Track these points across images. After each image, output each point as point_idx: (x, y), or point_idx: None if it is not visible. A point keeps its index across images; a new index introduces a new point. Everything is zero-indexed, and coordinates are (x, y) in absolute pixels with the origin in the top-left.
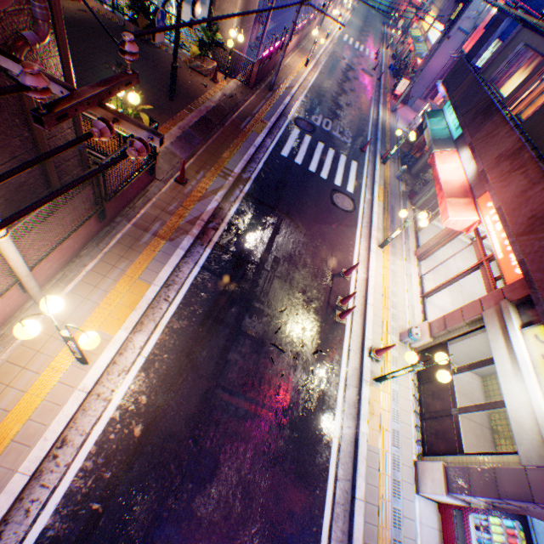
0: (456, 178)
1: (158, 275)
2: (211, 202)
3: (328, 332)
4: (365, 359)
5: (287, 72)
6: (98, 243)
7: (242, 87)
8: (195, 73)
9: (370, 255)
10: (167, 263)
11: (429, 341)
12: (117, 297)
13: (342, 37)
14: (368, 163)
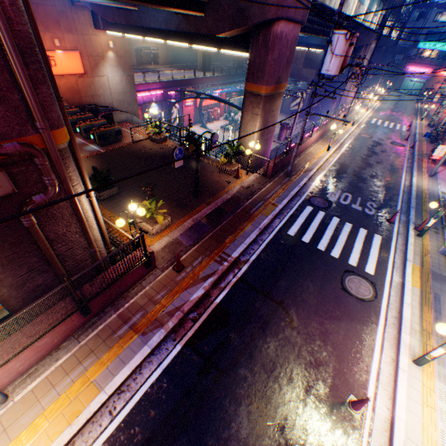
0: None
1: (113, 378)
2: (197, 290)
3: None
4: None
5: (308, 158)
6: (80, 334)
7: (260, 178)
8: (223, 173)
9: (397, 375)
10: (127, 363)
11: None
12: (64, 403)
13: (369, 121)
14: (397, 235)
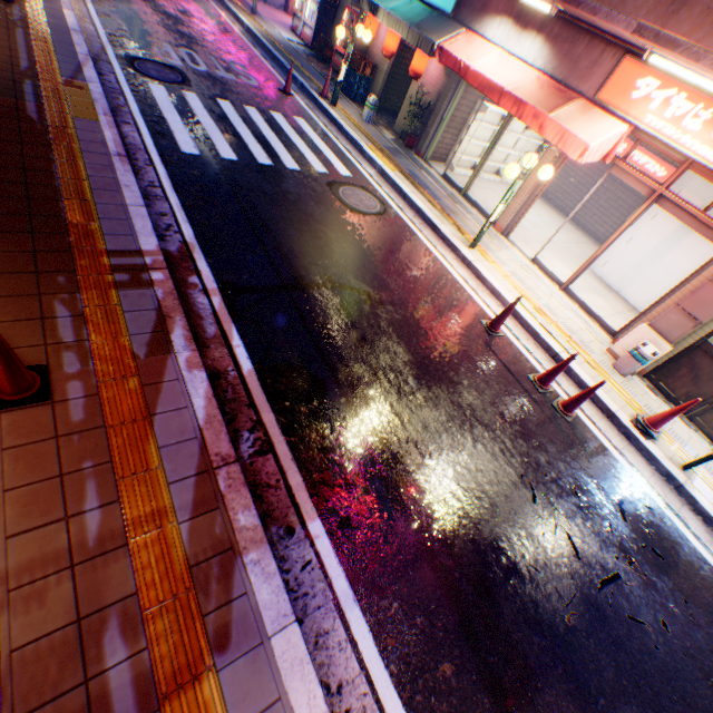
0: (521, 76)
1: None
2: (185, 385)
3: (588, 455)
4: (651, 449)
5: None
6: None
7: None
8: None
9: (478, 270)
10: None
11: (667, 351)
12: None
13: None
14: (314, 113)
